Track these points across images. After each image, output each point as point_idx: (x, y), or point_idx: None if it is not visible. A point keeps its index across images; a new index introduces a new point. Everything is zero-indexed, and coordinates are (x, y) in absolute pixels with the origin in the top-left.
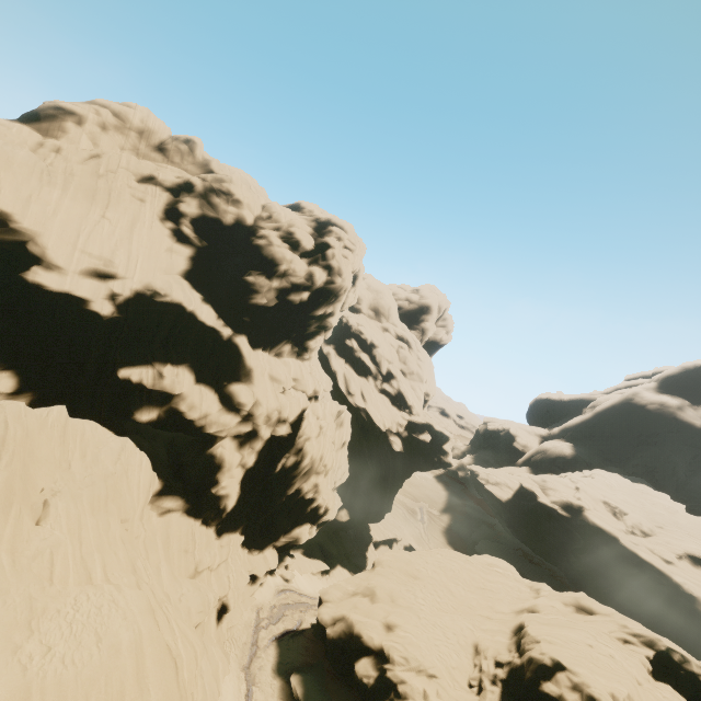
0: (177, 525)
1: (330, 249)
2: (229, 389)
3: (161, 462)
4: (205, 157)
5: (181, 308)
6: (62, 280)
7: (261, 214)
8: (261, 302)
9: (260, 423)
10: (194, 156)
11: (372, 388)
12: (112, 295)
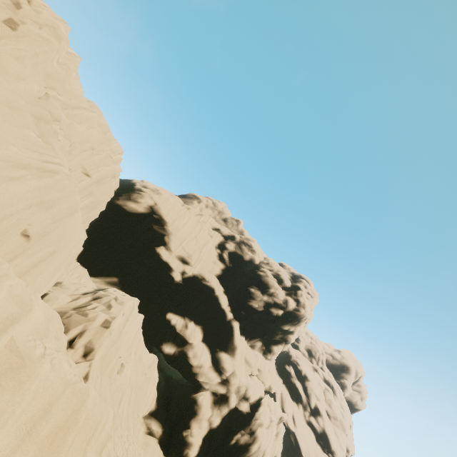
0: (152, 450)
1: (300, 290)
2: (219, 354)
3: (160, 389)
4: (242, 228)
5: (212, 291)
6: (169, 256)
7: (263, 260)
8: (254, 305)
9: (232, 390)
10: (238, 227)
11: (301, 416)
12: (183, 272)
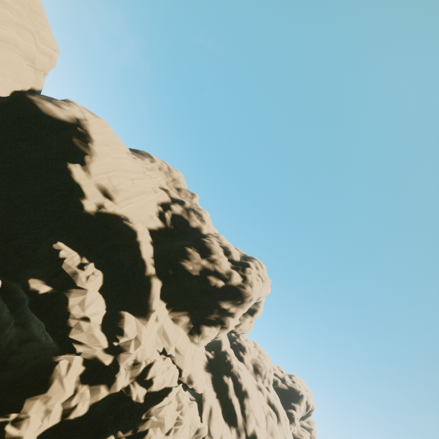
0: None
1: (249, 267)
2: (119, 313)
3: None
4: (197, 203)
5: (134, 234)
6: (84, 178)
7: (213, 233)
8: (187, 267)
9: (121, 363)
10: (192, 199)
11: None
12: (101, 205)
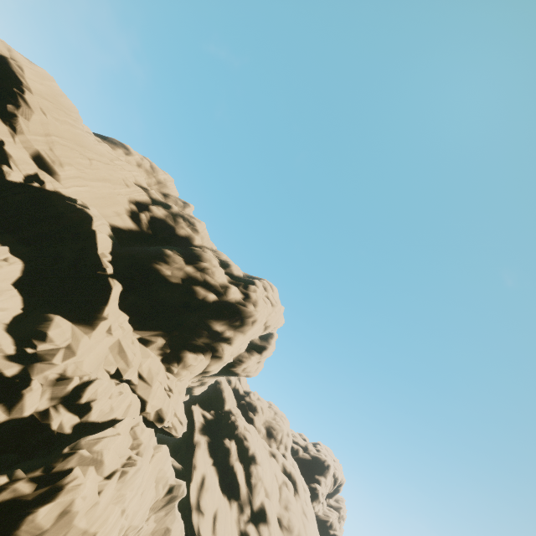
0: None
1: (254, 285)
2: (45, 315)
3: None
4: (191, 214)
5: (82, 219)
6: (3, 134)
7: (209, 247)
8: (164, 271)
9: (34, 375)
10: (184, 209)
11: (233, 520)
12: (32, 178)
